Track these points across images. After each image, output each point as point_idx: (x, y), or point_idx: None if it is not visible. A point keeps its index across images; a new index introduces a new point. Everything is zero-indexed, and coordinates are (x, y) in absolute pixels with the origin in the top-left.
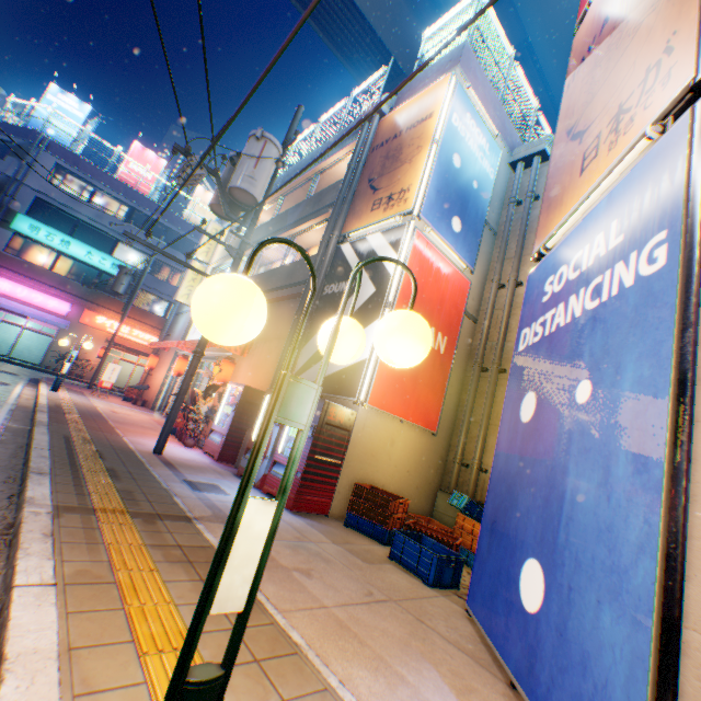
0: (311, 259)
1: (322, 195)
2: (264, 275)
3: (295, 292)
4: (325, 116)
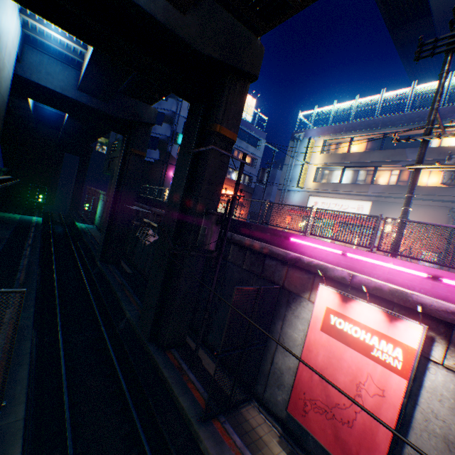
0: (451, 189)
1: (446, 150)
2: (396, 187)
3: (441, 206)
4: (422, 86)
